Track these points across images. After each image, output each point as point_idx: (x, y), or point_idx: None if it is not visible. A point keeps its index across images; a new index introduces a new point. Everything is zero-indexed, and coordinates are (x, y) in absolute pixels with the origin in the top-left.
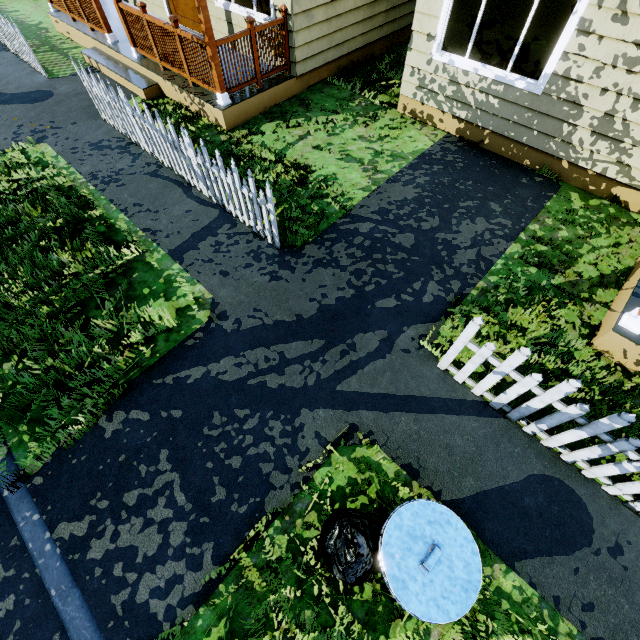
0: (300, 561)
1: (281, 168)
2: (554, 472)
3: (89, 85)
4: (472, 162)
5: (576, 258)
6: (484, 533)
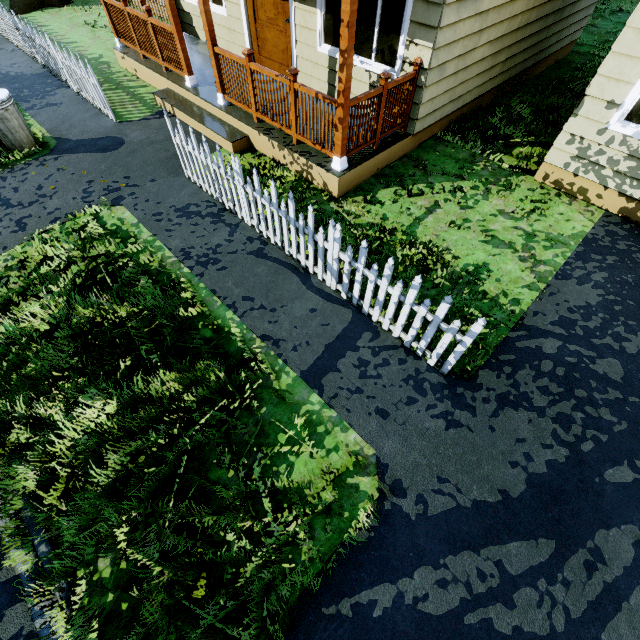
0: None
1: (415, 252)
2: None
3: (181, 142)
4: None
5: None
6: None
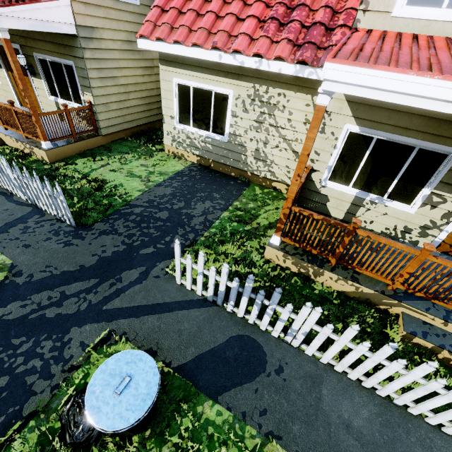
0: (48, 450)
1: (86, 182)
2: (245, 332)
3: None
4: (205, 175)
5: (257, 216)
6: (199, 382)
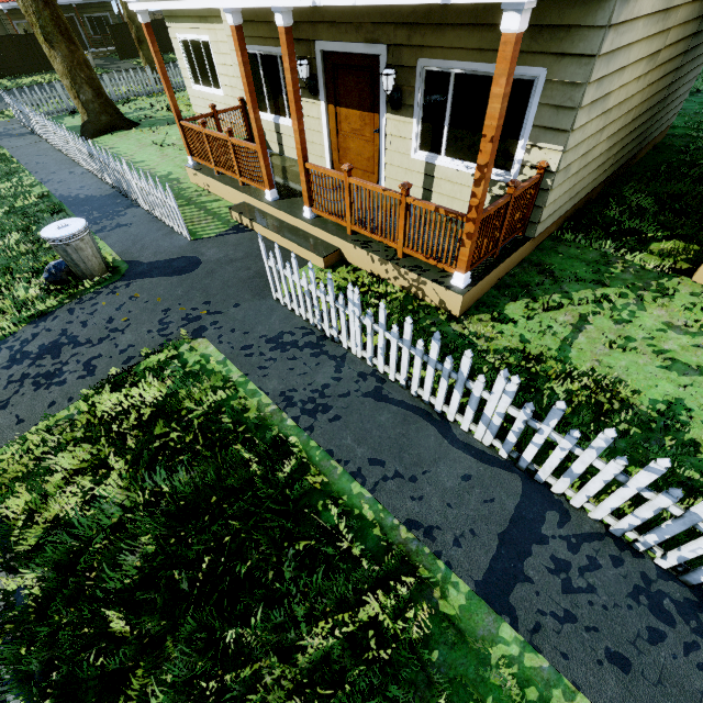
0: None
1: (578, 385)
2: None
3: (275, 265)
4: None
5: None
6: None
